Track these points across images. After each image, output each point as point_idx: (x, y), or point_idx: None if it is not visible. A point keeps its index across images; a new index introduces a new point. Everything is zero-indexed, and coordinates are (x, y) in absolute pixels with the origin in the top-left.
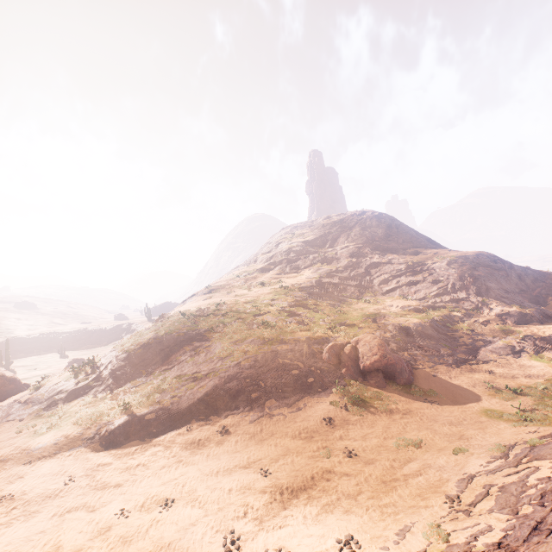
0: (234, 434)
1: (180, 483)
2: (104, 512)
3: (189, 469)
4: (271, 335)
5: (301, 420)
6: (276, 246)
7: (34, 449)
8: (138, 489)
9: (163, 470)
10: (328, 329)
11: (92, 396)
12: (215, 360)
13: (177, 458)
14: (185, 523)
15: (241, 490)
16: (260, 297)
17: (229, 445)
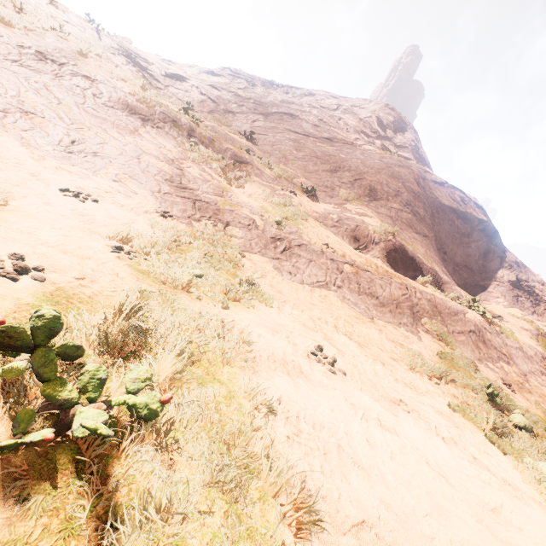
0: None
1: None
2: None
3: None
4: None
5: None
6: None
7: None
8: None
9: None
10: None
11: None
12: None
13: None
14: None
15: None
16: None
17: None
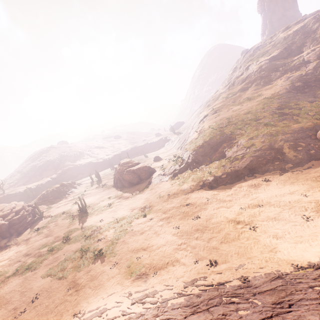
0: (273, 181)
1: (259, 200)
2: (234, 208)
3: (259, 195)
4: (274, 130)
5: (313, 172)
6: (246, 69)
7: (184, 190)
8: (240, 202)
9: (246, 195)
10: (314, 119)
11: (190, 170)
12: (244, 149)
13: (248, 191)
14: (275, 212)
15: (296, 202)
16: (253, 109)
17: (273, 185)
